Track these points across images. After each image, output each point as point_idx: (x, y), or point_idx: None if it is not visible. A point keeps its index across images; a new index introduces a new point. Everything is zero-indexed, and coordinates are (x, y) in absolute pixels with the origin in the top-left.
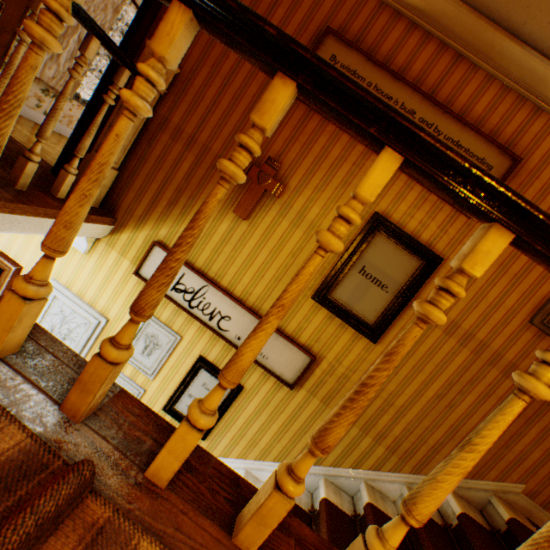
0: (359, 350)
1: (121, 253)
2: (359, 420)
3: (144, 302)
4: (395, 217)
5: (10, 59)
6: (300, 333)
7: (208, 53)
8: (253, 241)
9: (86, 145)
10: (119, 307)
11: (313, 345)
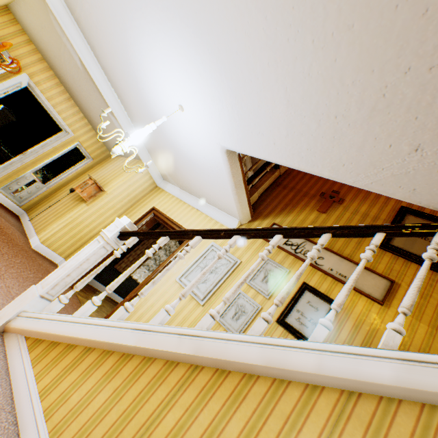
0: (427, 277)
1: None
2: None
3: None
4: (414, 208)
5: None
6: (375, 267)
7: None
8: (330, 222)
9: (256, 180)
10: (248, 255)
11: (388, 274)
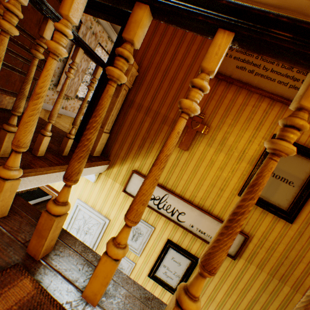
0: (279, 228)
1: (114, 179)
2: (289, 280)
3: (215, 263)
4: None
5: (62, 88)
6: None
7: (152, 61)
8: (193, 163)
9: None
10: (115, 211)
11: (244, 227)
